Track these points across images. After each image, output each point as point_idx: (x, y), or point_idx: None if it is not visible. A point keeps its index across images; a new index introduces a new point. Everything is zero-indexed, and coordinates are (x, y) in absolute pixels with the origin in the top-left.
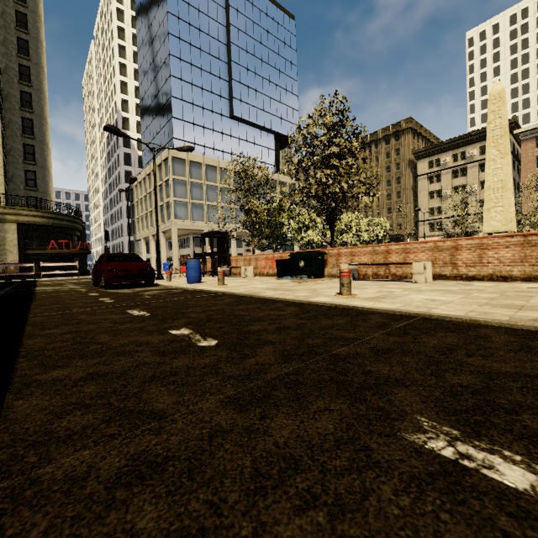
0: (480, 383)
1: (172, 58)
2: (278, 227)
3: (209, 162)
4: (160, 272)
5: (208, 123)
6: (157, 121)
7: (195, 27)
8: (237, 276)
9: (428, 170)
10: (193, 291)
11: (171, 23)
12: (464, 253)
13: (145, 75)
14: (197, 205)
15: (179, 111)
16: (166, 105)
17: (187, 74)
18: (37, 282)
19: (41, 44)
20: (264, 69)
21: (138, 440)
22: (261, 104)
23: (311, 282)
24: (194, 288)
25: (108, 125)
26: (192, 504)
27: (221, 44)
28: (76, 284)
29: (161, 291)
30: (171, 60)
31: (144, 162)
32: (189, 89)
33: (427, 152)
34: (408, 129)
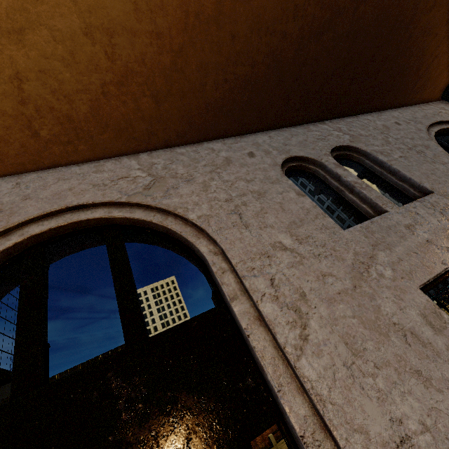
0: None
1: None
2: None
3: None
4: None
5: None
6: None
7: None
8: None
9: None
10: None
11: None
12: None
13: None
14: None
15: None
16: None
17: None
18: None
19: None
20: (3, 309)
21: None
22: None
23: None
24: None
25: None
26: None
27: None
28: None
29: None
30: None
31: None
32: None
33: None
34: None
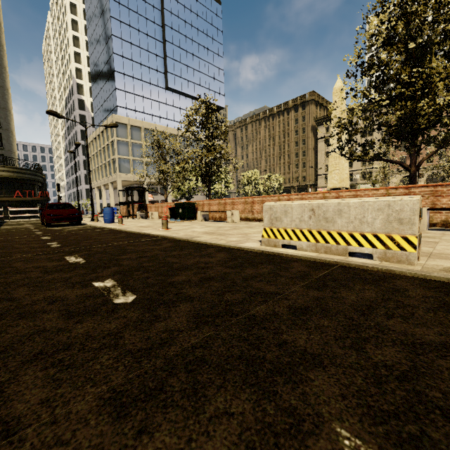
0: (111, 250)
1: (114, 38)
2: (187, 182)
3: (147, 126)
4: (93, 216)
5: (146, 93)
6: (104, 90)
7: (134, 11)
8: (149, 219)
9: (325, 134)
10: (98, 228)
11: (112, 7)
12: (256, 205)
13: (93, 49)
14: (137, 161)
15: (121, 83)
16: (111, 78)
17: (127, 52)
18: (5, 222)
19: (0, 25)
20: (194, 47)
21: (3, 259)
22: (192, 77)
23: (179, 222)
24: (100, 226)
25: (49, 110)
26: (5, 262)
27: (157, 25)
28: (32, 224)
29: (80, 228)
30: (113, 40)
31: (95, 124)
32: (130, 65)
33: (325, 120)
34: (312, 101)
